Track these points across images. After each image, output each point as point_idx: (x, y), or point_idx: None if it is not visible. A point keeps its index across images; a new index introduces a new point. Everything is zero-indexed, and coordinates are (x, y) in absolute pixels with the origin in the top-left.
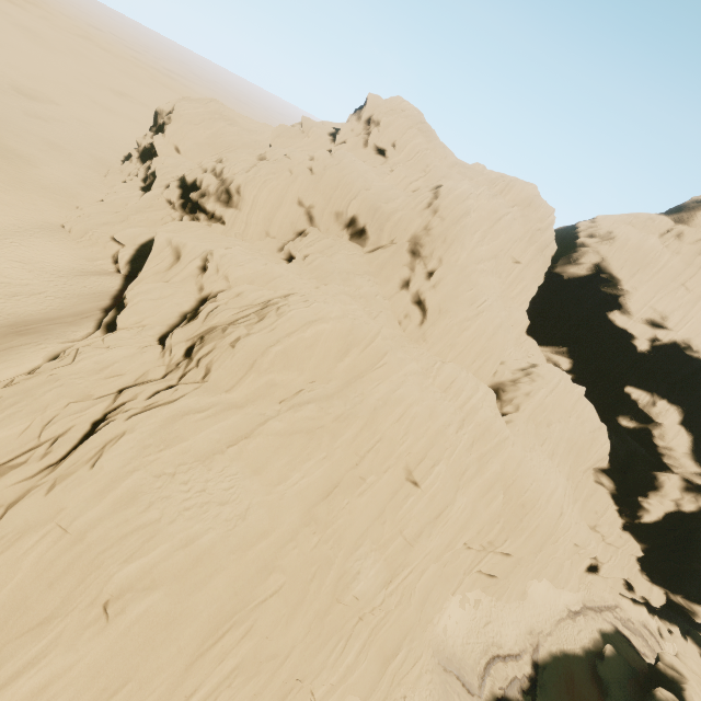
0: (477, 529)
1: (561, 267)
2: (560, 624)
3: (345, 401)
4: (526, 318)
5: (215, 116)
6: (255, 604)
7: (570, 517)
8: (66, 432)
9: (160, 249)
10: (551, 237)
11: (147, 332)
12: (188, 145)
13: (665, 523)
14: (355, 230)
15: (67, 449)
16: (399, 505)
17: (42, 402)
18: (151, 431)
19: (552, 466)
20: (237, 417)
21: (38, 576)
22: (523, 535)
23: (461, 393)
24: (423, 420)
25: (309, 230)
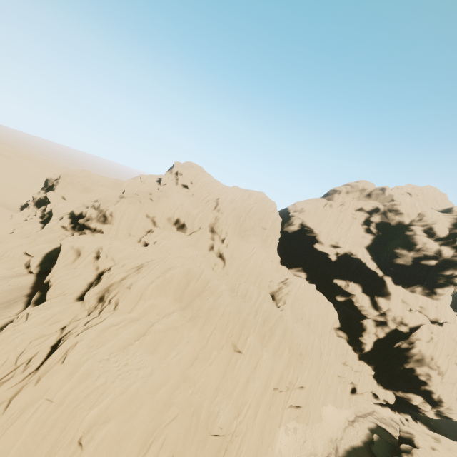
0: (279, 373)
1: (286, 228)
2: (346, 431)
3: (192, 309)
4: (277, 256)
5: (86, 178)
6: (165, 424)
7: (327, 355)
8: (35, 354)
9: (66, 252)
10: (277, 214)
11: (69, 297)
12: (71, 194)
13: (375, 348)
14: (179, 225)
15: (40, 362)
16: (233, 367)
17: (12, 345)
18: (92, 338)
19: (310, 328)
20: (136, 325)
21: (35, 434)
22: (305, 371)
23: (252, 297)
24: (235, 313)
25: (154, 229)
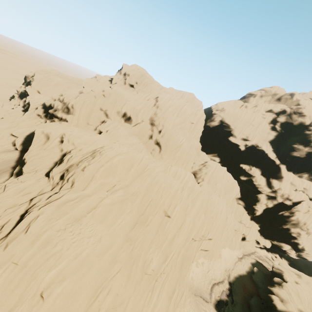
0: (196, 230)
1: (208, 123)
2: (236, 264)
3: (134, 187)
4: (200, 144)
5: (55, 76)
6: (110, 278)
7: (230, 218)
8: (7, 222)
9: (38, 136)
10: (203, 112)
11: (39, 172)
12: (44, 89)
13: (264, 213)
14: (126, 118)
15: (10, 229)
16: (164, 227)
17: None
18: (51, 212)
19: (220, 199)
20: (89, 200)
21: (5, 289)
22: (214, 229)
23: (180, 176)
24: (167, 189)
25: (106, 120)
